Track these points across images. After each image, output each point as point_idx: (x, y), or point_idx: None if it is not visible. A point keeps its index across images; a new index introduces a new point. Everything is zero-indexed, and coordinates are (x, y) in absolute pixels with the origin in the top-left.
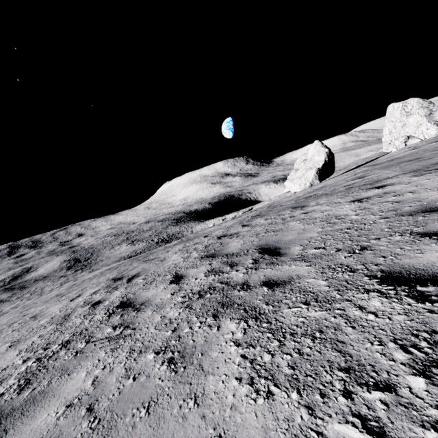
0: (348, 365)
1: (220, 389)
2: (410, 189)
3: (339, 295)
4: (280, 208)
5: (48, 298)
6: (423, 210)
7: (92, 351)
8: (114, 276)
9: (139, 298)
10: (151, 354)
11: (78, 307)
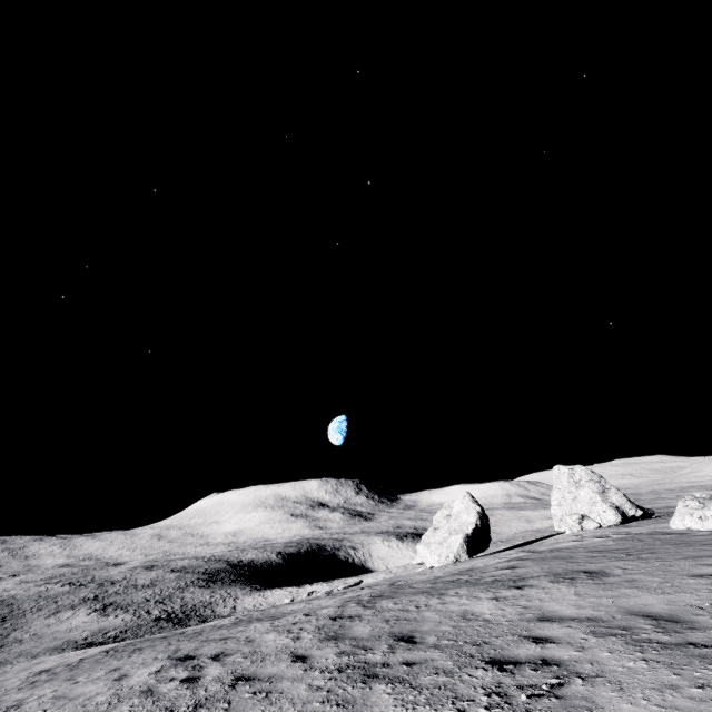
0: (457, 696)
1: (383, 710)
2: (540, 595)
3: (459, 669)
4: (411, 590)
5: (18, 685)
6: (538, 618)
7: (246, 706)
8: (168, 656)
9: (260, 673)
10: (316, 703)
11: (154, 684)
